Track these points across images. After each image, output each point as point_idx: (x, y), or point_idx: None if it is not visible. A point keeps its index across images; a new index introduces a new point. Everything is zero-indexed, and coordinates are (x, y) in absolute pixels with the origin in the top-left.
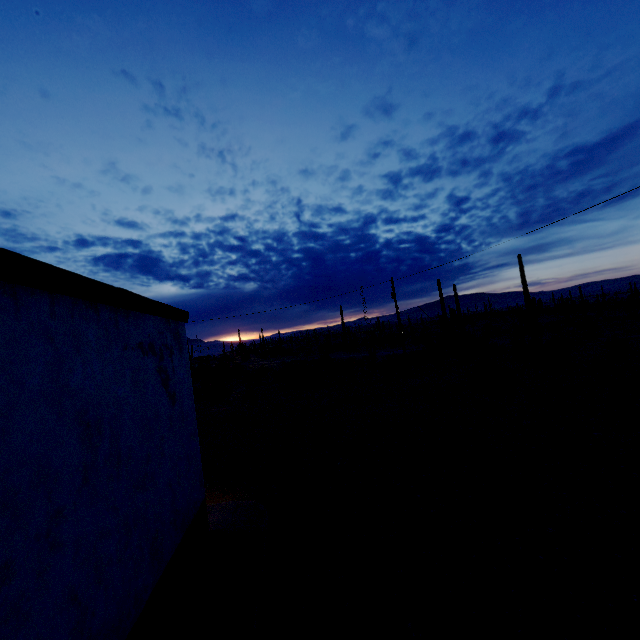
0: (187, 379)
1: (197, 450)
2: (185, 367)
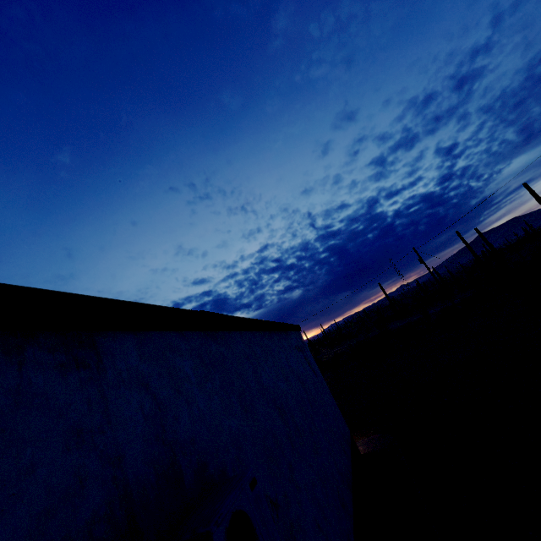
0: (314, 363)
1: (335, 403)
2: (311, 356)
